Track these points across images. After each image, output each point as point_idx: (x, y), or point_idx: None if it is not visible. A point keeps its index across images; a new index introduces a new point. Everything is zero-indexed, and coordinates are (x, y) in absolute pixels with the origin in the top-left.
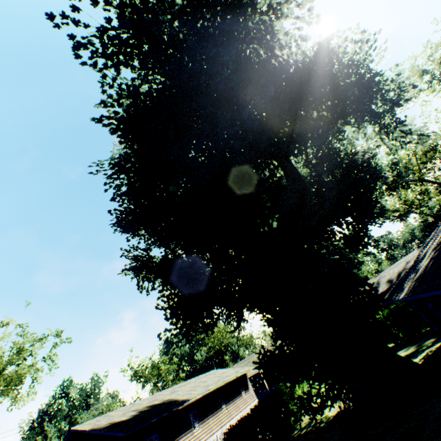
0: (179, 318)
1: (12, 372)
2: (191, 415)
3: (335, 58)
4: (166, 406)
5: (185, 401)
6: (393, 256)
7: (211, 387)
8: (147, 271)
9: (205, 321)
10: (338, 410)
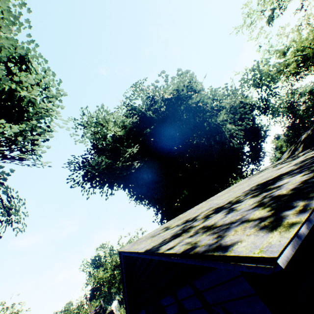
0: None
1: None
2: None
3: (176, 92)
4: None
5: None
6: None
7: None
8: (156, 204)
9: None
10: None
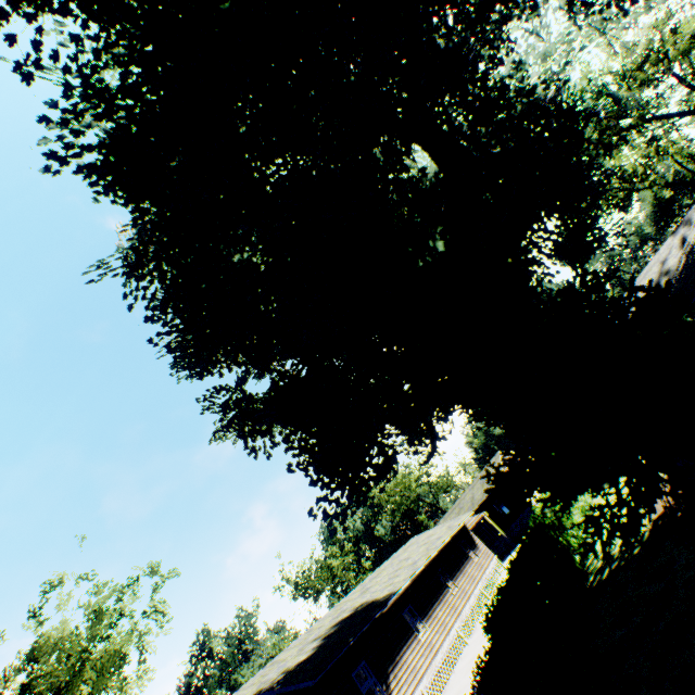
0: (332, 474)
1: (100, 652)
2: (405, 615)
3: None
4: (362, 615)
5: (388, 597)
6: (627, 272)
7: (422, 562)
8: (253, 420)
9: (377, 462)
10: (652, 518)
